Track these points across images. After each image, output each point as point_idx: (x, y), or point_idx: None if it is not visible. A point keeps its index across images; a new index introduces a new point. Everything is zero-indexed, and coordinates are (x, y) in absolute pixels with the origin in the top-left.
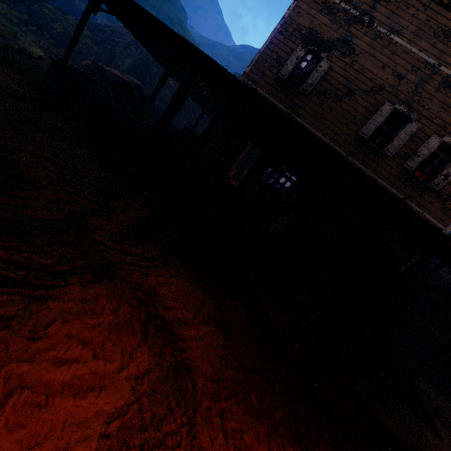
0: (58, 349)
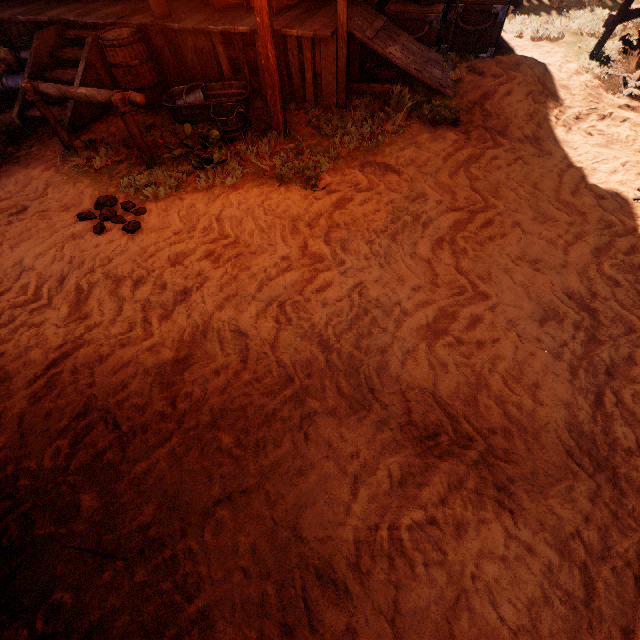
0: (487, 324)
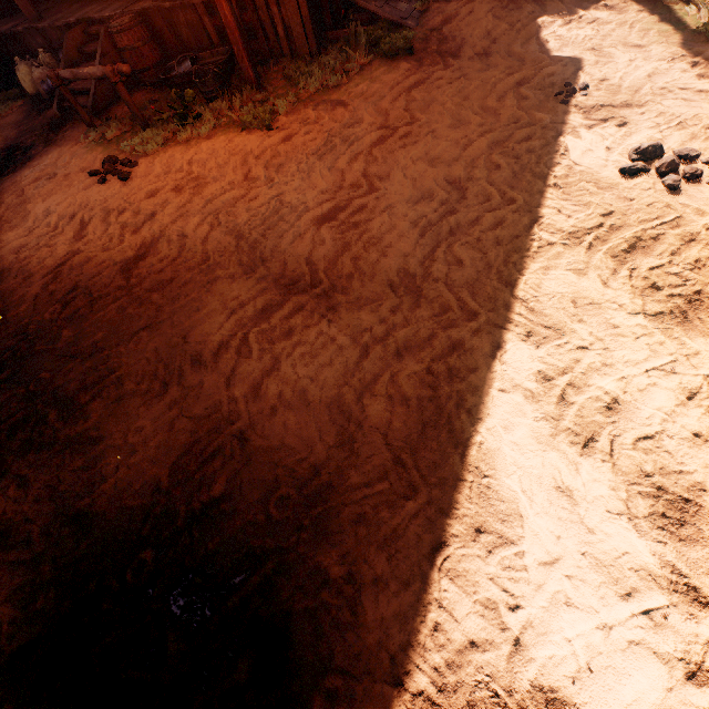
0: (368, 209)
